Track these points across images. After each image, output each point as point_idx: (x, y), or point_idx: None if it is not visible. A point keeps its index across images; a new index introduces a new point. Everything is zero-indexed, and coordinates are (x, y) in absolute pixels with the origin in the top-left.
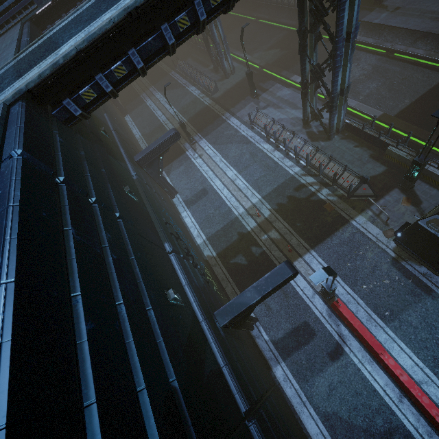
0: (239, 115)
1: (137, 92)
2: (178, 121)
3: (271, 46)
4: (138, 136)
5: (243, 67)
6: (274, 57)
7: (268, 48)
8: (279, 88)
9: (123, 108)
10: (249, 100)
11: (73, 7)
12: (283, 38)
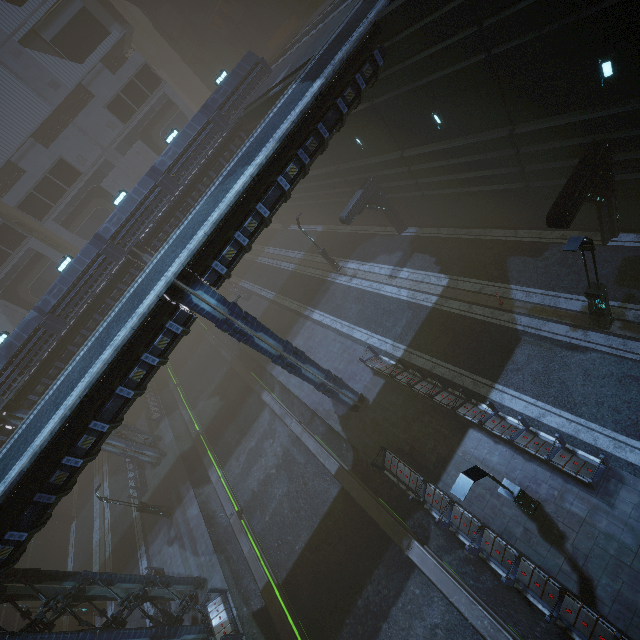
0: (150, 553)
1: (94, 471)
2: (105, 548)
3: (214, 390)
4: None
5: (175, 443)
6: (212, 413)
7: (211, 392)
8: (191, 498)
9: (66, 516)
10: (165, 519)
11: None
12: (225, 376)
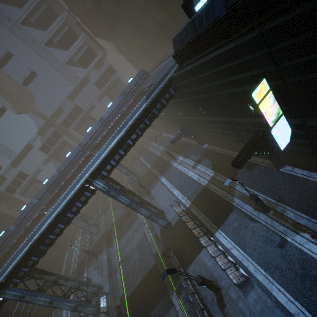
0: (88, 271)
1: (77, 231)
2: (75, 264)
3: (122, 205)
4: (62, 272)
5: (104, 226)
6: (120, 215)
7: (121, 206)
8: (105, 252)
9: (65, 248)
10: (95, 258)
11: (11, 252)
12: None
